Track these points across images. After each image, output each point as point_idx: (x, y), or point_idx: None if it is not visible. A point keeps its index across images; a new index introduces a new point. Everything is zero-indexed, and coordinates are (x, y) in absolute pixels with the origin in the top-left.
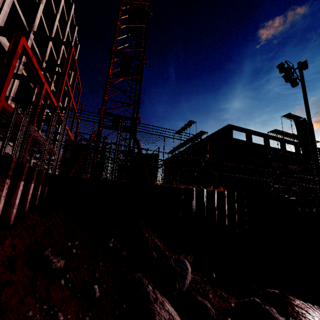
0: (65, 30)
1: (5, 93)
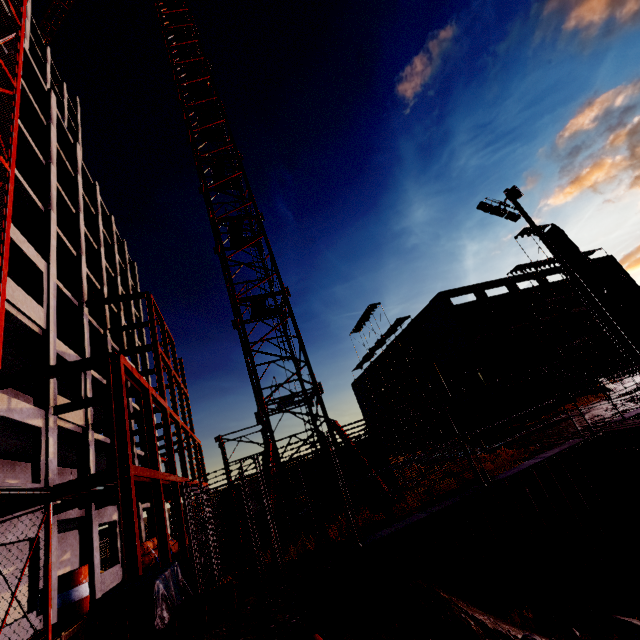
0: (115, 260)
1: (130, 454)
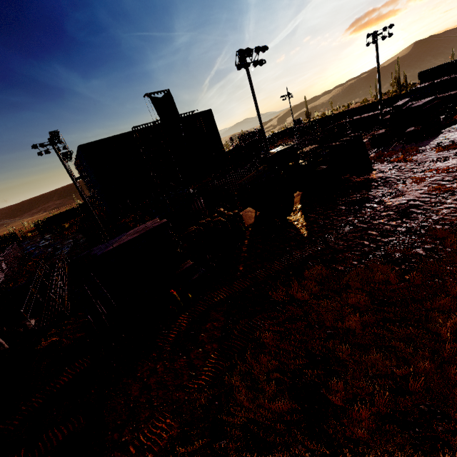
0: None
1: None
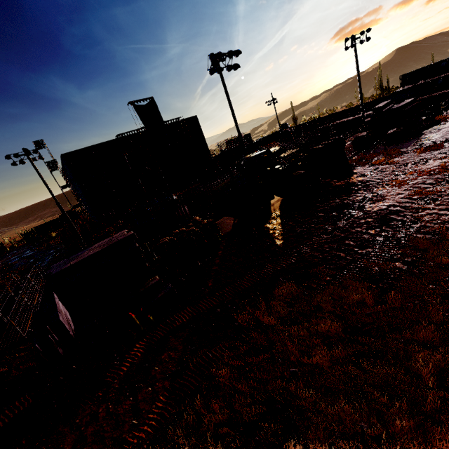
0: None
1: None
